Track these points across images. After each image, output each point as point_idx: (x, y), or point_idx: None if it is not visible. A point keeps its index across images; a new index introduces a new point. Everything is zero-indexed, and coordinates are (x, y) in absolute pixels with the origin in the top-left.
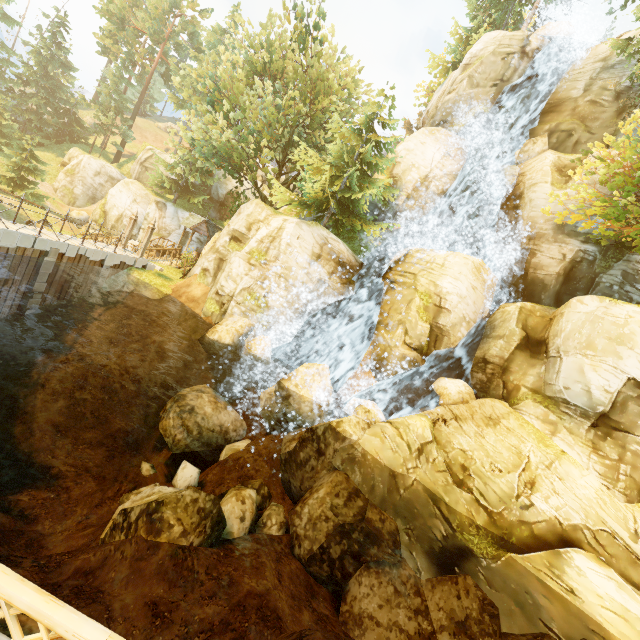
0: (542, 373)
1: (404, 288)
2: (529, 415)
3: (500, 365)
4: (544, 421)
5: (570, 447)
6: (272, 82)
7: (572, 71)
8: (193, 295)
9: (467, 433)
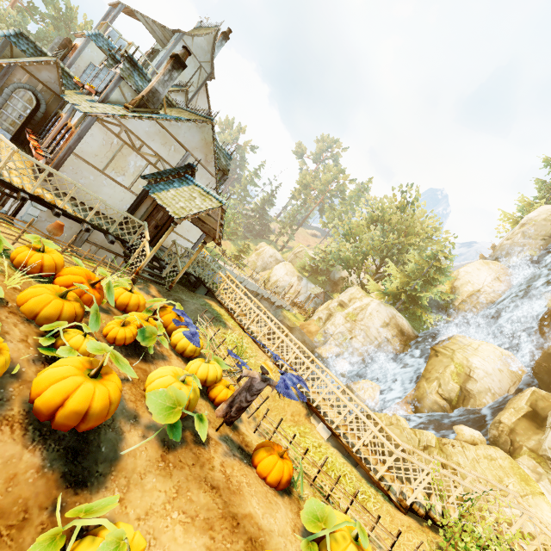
0: (540, 439)
1: (444, 357)
2: (523, 465)
3: (509, 427)
4: (533, 471)
5: (548, 492)
6: (381, 226)
7: None
8: (310, 330)
9: (466, 457)
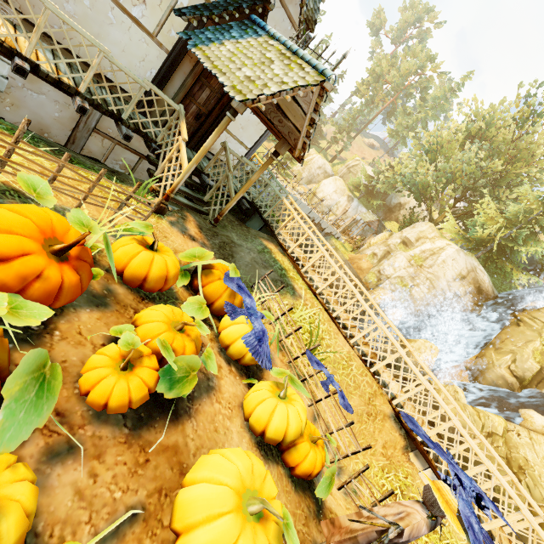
0: None
1: (528, 329)
2: None
3: None
4: None
5: None
6: (480, 144)
7: None
8: (361, 266)
9: (536, 452)
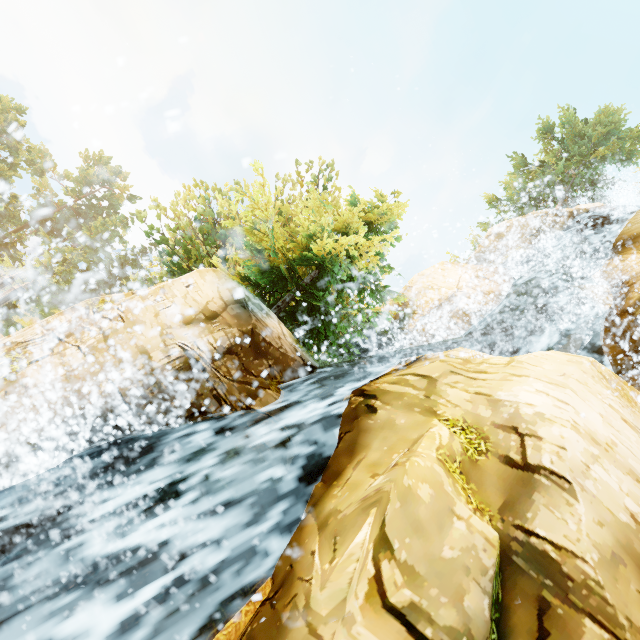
0: None
1: (400, 409)
2: None
3: None
4: None
5: None
6: None
7: (635, 219)
8: None
9: None
